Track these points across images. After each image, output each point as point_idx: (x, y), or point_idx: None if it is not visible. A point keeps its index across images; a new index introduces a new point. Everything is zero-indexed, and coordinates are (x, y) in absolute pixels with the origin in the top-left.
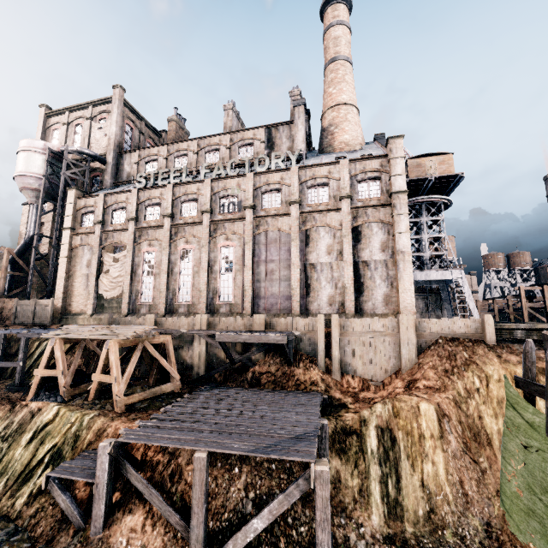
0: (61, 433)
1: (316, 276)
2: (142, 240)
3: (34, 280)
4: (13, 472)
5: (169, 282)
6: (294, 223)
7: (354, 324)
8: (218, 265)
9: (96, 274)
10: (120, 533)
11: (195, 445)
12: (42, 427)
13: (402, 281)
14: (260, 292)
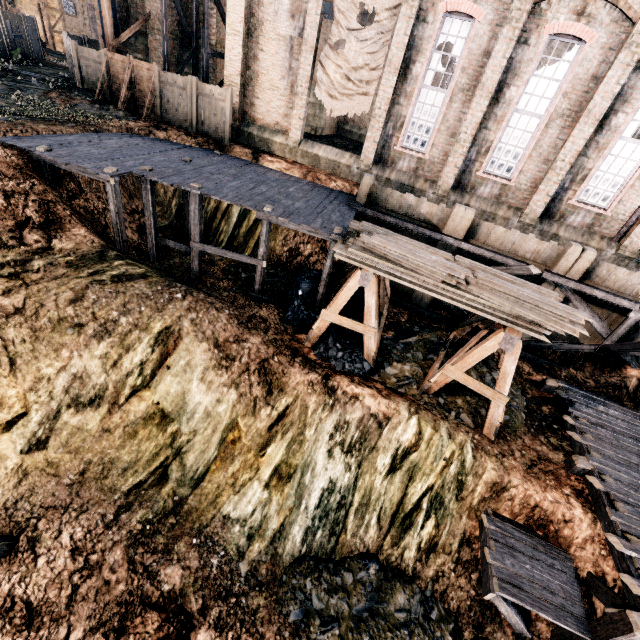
0: (434, 471)
1: None
2: None
3: (152, 6)
4: (381, 509)
5: (482, 121)
6: None
7: None
8: (630, 115)
9: (314, 46)
10: None
11: None
12: (403, 454)
13: None
14: None
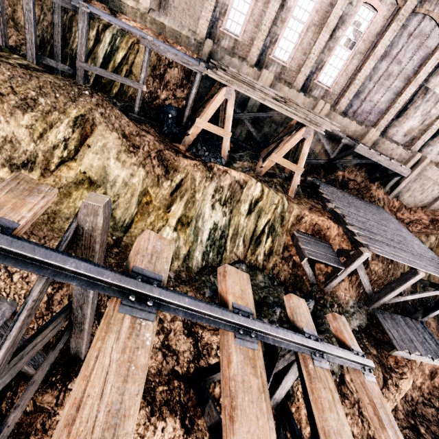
0: (270, 211)
1: (418, 104)
2: None
3: None
4: (245, 235)
5: (274, 20)
6: None
7: (431, 170)
8: (344, 31)
9: None
10: (340, 290)
11: (418, 267)
12: (255, 202)
13: None
14: (362, 93)
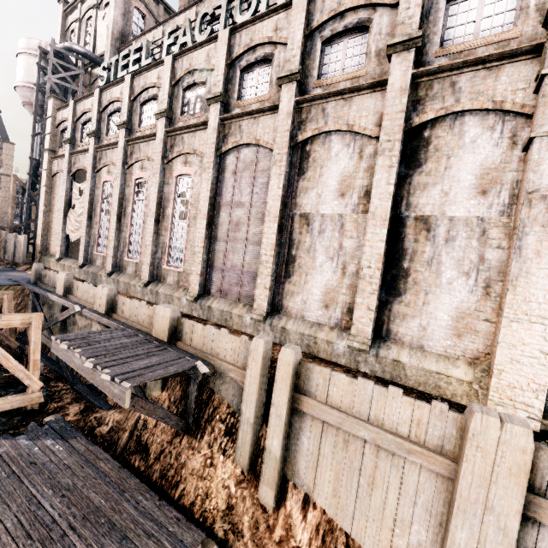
0: None
1: (308, 243)
2: (101, 164)
3: None
4: None
5: (122, 228)
6: (283, 126)
7: (333, 386)
8: (171, 207)
9: (64, 209)
10: None
11: None
12: None
13: (521, 285)
14: (217, 259)
